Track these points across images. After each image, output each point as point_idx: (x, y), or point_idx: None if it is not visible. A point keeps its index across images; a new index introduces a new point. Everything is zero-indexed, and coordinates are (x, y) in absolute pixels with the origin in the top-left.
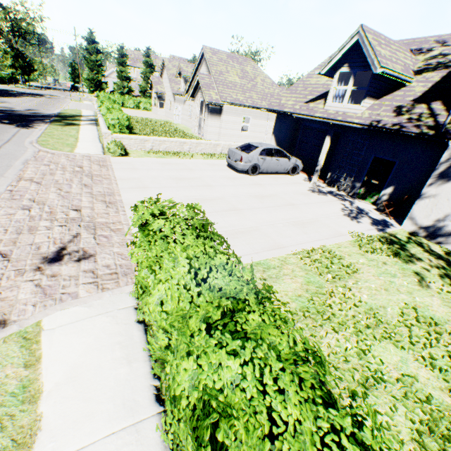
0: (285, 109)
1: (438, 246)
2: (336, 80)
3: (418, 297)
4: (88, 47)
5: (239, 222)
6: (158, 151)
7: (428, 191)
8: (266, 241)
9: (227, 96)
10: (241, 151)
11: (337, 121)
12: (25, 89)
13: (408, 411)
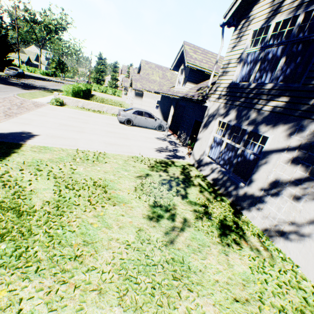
0: (160, 91)
1: (199, 172)
2: (179, 73)
3: (122, 179)
4: (97, 61)
5: (71, 135)
6: (86, 108)
7: (199, 136)
8: (71, 143)
9: (147, 87)
10: (123, 110)
11: (174, 96)
12: (58, 80)
13: (3, 198)
